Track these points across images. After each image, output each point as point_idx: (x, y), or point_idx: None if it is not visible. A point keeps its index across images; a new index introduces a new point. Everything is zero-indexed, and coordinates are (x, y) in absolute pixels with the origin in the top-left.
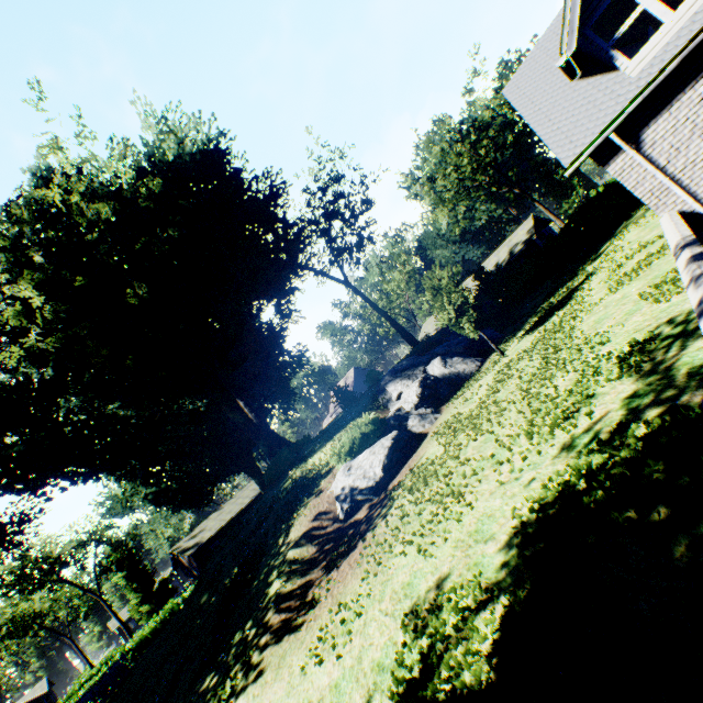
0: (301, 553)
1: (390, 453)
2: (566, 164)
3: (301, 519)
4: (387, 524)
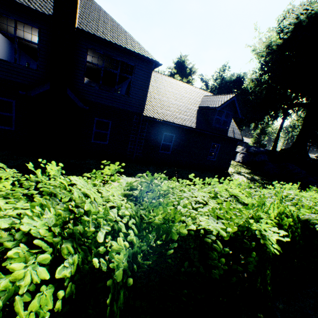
0: None
1: None
2: None
3: None
4: None
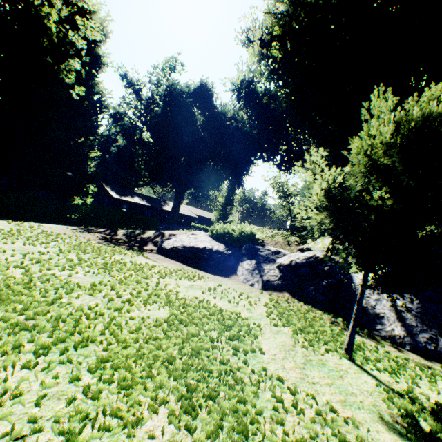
0: (149, 234)
1: (187, 248)
2: None
3: (183, 231)
4: (78, 238)
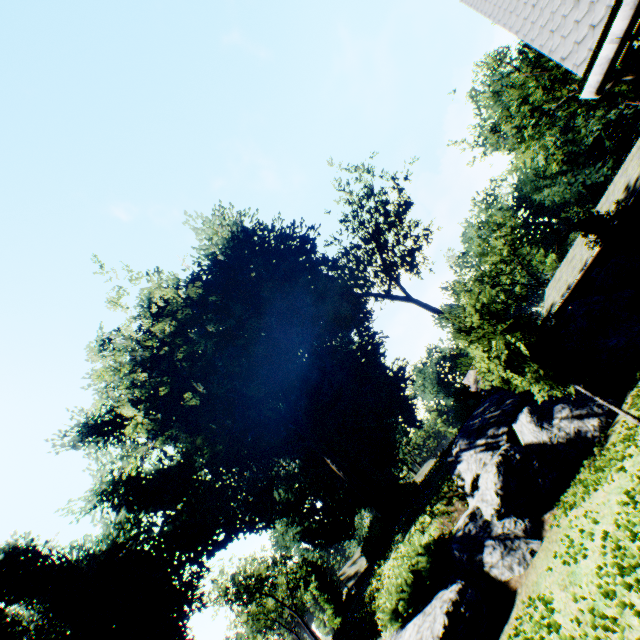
0: None
1: None
2: (578, 64)
3: None
4: None
